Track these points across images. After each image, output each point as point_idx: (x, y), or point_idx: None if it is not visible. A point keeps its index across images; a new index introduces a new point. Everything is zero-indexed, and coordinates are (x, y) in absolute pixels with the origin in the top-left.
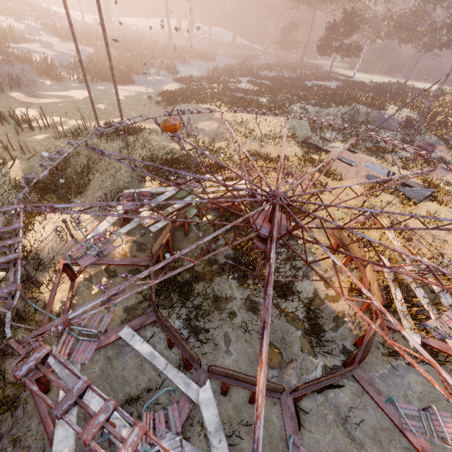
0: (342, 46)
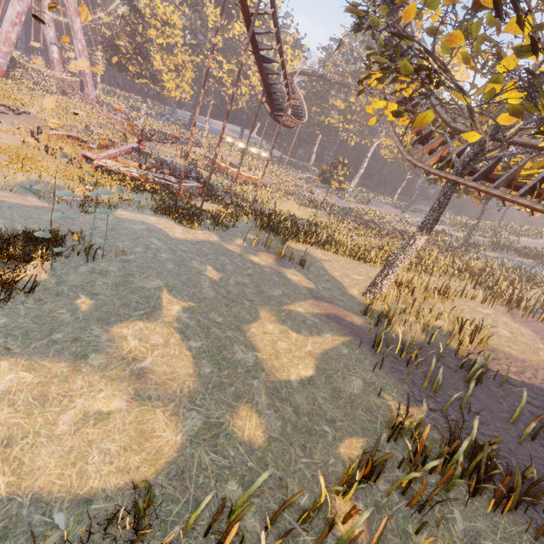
0: None
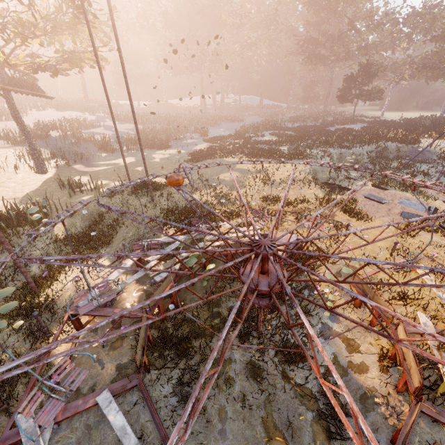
0: (362, 92)
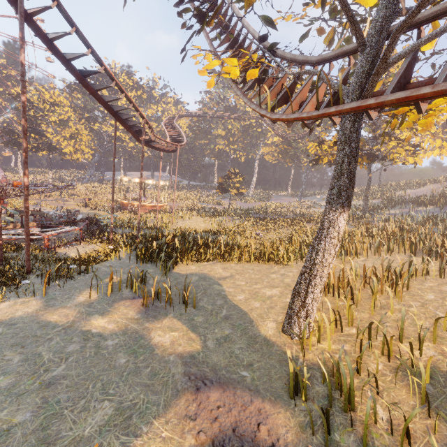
0: None
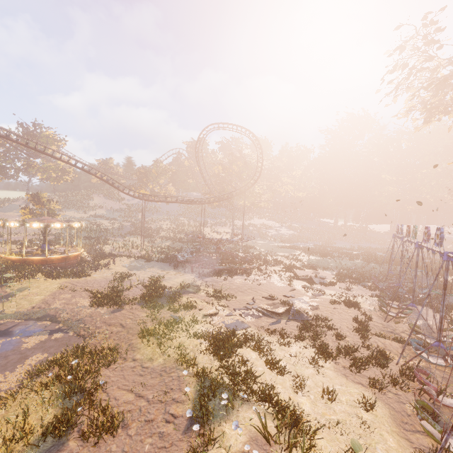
0: None
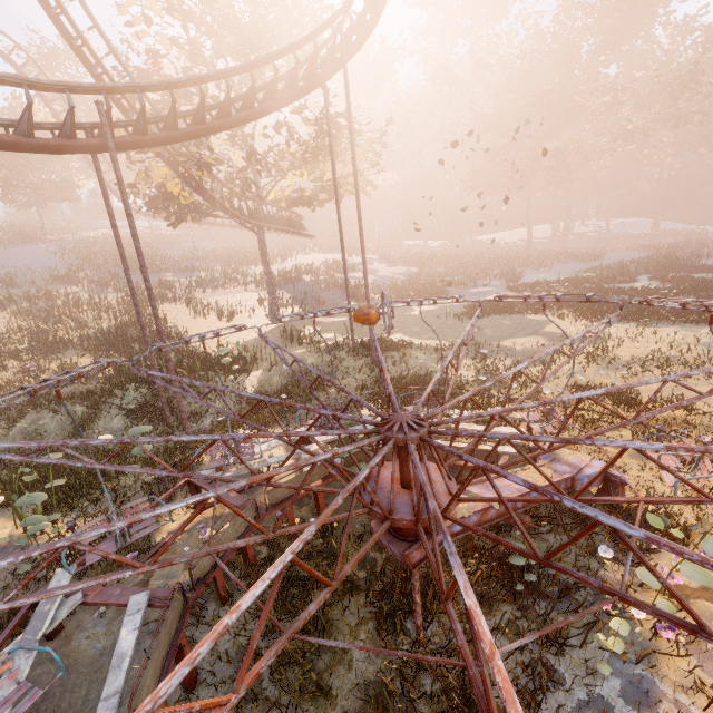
0: None
